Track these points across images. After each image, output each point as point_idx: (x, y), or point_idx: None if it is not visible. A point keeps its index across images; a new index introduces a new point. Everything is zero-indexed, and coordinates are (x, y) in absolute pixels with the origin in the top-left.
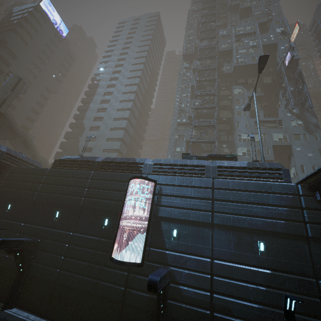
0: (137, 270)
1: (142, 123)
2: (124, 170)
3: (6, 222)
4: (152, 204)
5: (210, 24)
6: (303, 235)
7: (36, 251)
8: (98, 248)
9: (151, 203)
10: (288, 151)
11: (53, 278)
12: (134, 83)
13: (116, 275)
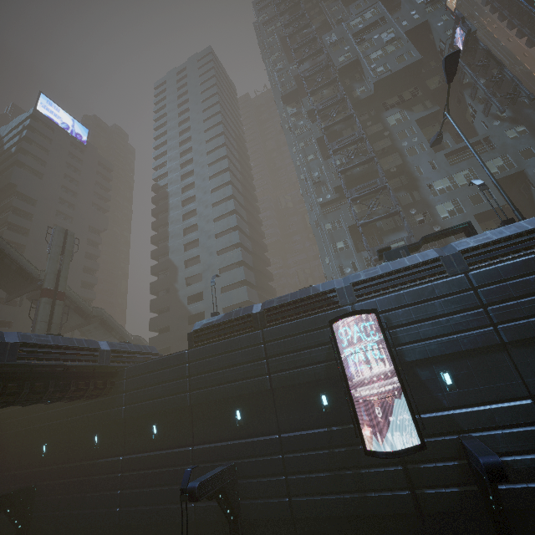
0: (417, 457)
1: (255, 225)
2: (308, 310)
3: (164, 455)
4: (389, 348)
5: (302, 33)
6: None
7: (237, 481)
8: (334, 444)
9: (387, 347)
10: (520, 181)
11: (286, 514)
12: (222, 170)
13: (386, 476)
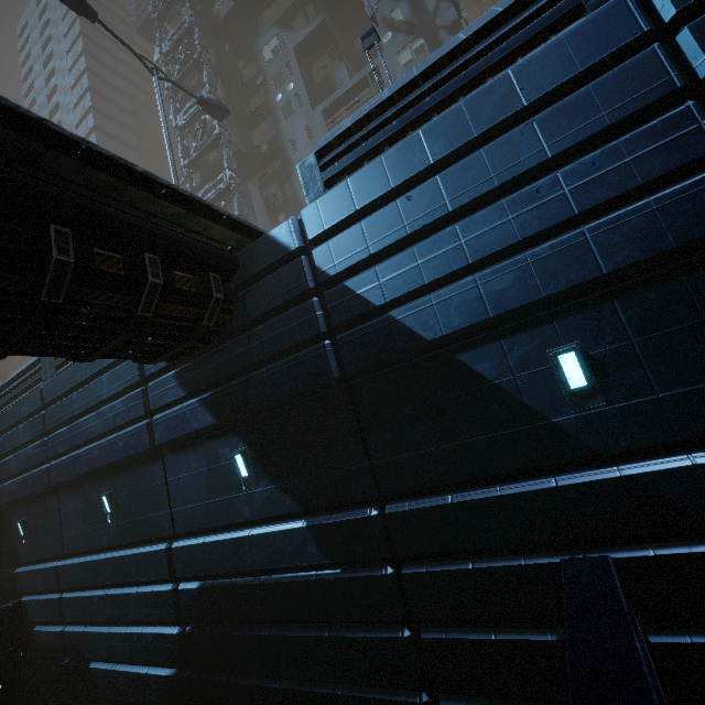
0: None
1: None
2: None
3: None
4: None
5: None
6: (147, 449)
7: None
8: None
9: None
10: None
11: None
12: None
13: None
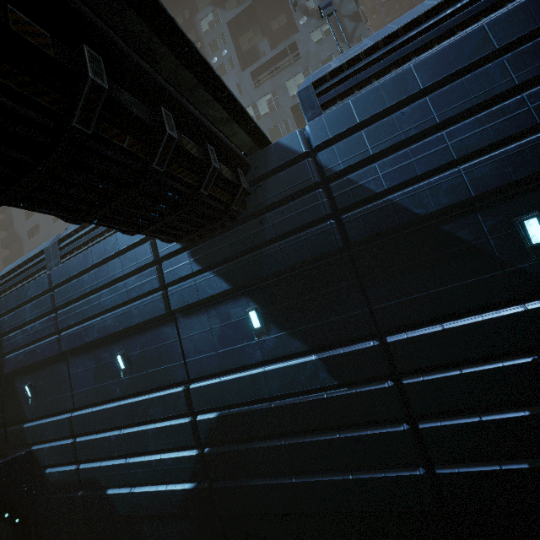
0: None
1: None
2: None
3: None
4: None
5: None
6: (162, 314)
7: None
8: None
9: None
10: None
11: None
12: None
13: None
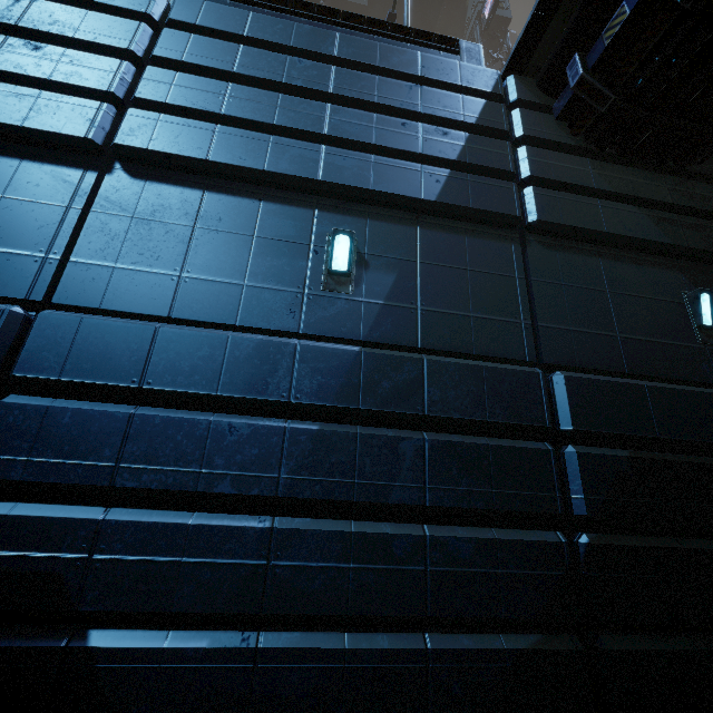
0: None
1: None
2: None
3: None
4: None
5: None
6: (510, 216)
7: None
8: None
9: None
10: None
11: None
12: None
13: None
